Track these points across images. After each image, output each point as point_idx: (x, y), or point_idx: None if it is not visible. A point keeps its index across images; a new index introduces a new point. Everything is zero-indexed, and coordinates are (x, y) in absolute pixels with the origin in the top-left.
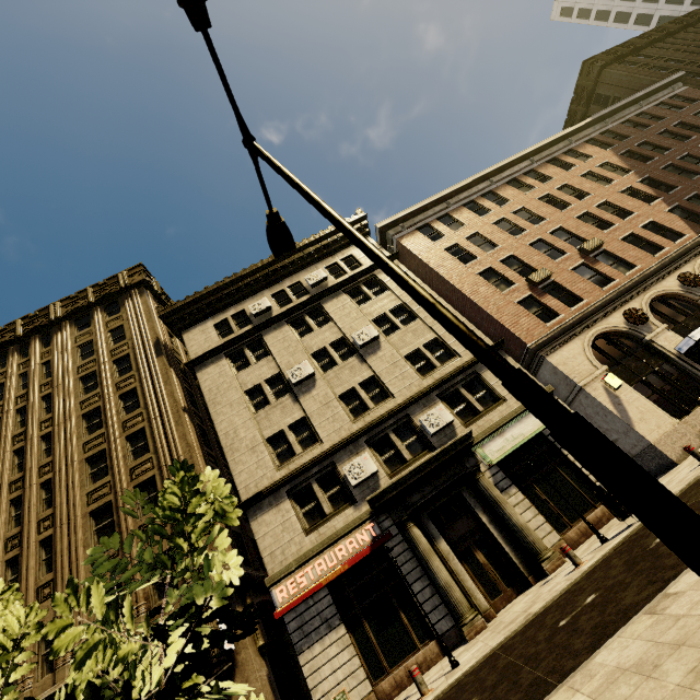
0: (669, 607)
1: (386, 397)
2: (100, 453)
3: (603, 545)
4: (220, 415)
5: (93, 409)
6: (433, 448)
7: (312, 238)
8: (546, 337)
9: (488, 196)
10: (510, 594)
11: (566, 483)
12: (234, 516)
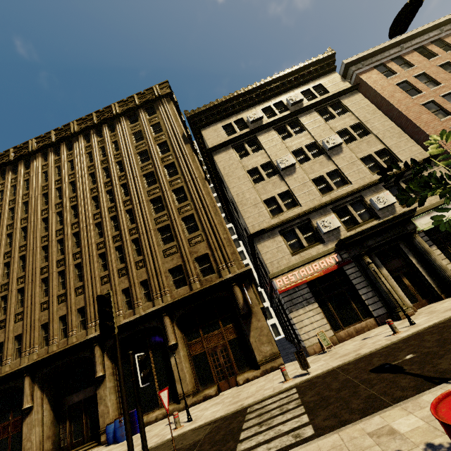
0: None
1: (344, 184)
2: (157, 198)
3: None
4: (232, 183)
5: (149, 172)
6: (378, 218)
7: (292, 69)
8: None
9: (435, 43)
10: (424, 302)
11: None
12: None
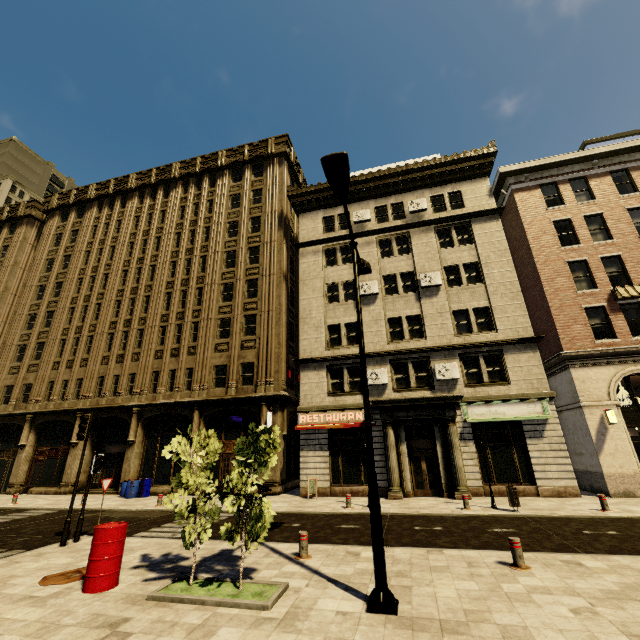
0: (432, 554)
1: (421, 335)
2: (230, 284)
3: (491, 508)
4: (305, 294)
5: (231, 251)
6: (433, 389)
7: (431, 162)
8: (584, 352)
9: None
10: (429, 493)
11: (512, 460)
12: (279, 449)
